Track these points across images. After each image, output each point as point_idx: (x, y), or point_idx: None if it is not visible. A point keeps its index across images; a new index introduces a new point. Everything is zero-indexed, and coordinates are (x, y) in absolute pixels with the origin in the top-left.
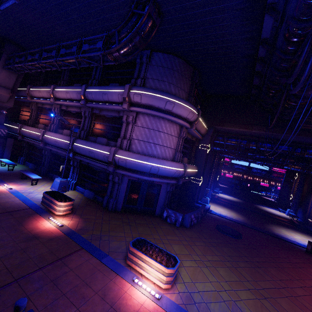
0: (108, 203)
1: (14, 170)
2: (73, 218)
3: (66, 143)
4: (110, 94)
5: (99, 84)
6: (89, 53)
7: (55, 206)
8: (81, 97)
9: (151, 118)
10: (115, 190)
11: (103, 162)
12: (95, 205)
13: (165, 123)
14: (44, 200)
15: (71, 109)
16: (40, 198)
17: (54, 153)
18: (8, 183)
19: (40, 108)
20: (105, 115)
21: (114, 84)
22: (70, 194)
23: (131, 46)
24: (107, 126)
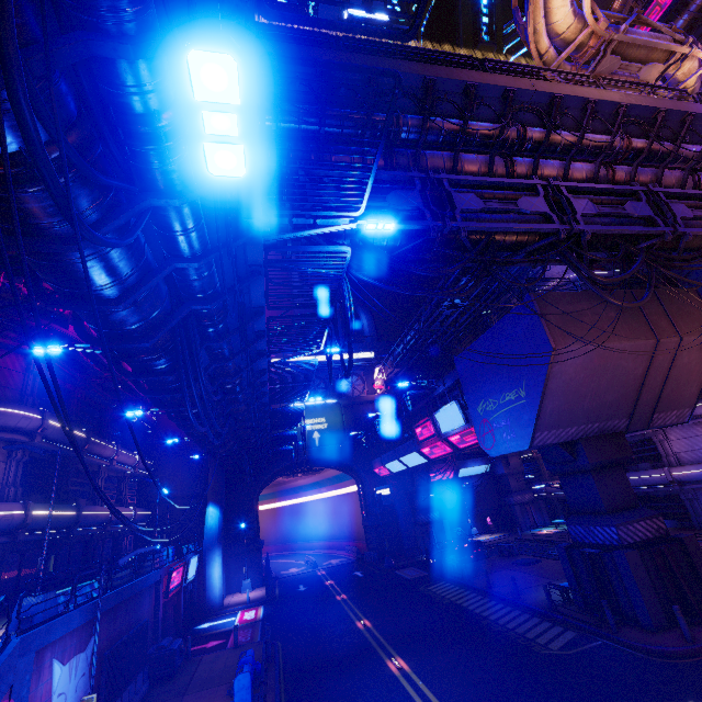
0: (699, 523)
1: None
2: None
3: None
4: None
5: None
6: None
7: None
8: None
9: (680, 428)
10: (697, 508)
11: (663, 485)
12: (687, 530)
13: (699, 426)
14: None
15: None
16: None
17: None
18: None
19: None
20: (629, 442)
21: None
22: None
23: None
24: (638, 451)
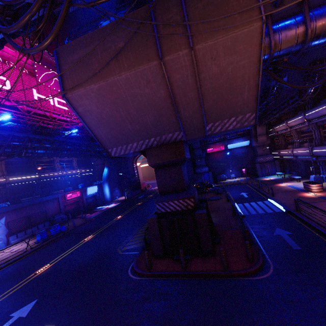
0: None
1: (285, 177)
2: (324, 193)
3: (307, 152)
4: (321, 111)
5: (313, 105)
6: (293, 104)
7: (310, 187)
8: (304, 121)
9: None
10: None
11: None
12: None
13: None
14: (304, 186)
15: (303, 128)
16: (303, 186)
17: (305, 161)
18: (284, 183)
19: (284, 136)
20: None
21: (323, 101)
22: (324, 184)
23: (313, 88)
24: None
